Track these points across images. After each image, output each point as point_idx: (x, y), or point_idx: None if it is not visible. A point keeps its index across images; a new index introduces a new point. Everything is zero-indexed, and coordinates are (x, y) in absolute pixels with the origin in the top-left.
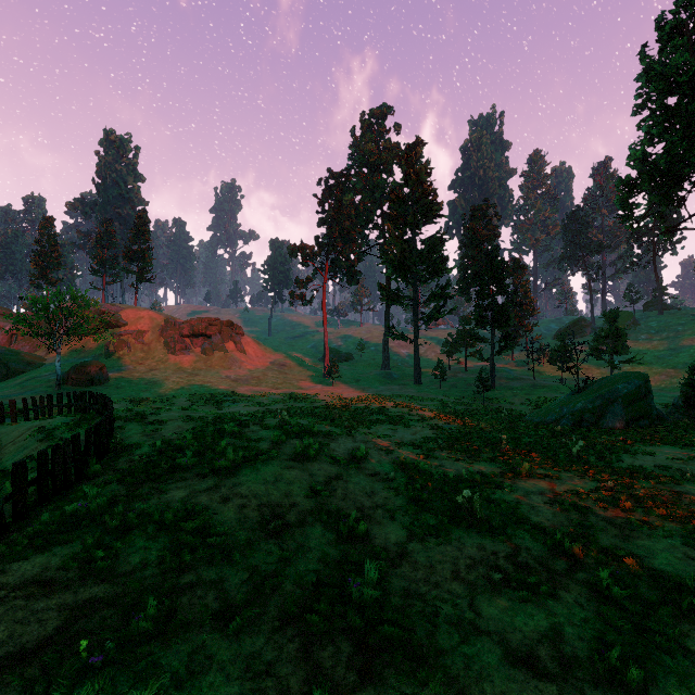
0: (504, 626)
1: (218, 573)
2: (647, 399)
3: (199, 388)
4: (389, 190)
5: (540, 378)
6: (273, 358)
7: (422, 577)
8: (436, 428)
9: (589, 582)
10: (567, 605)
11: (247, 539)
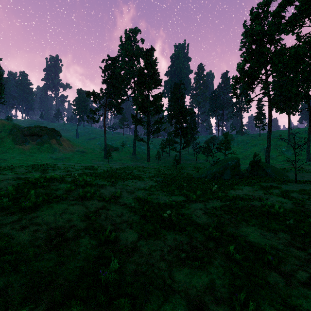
0: (187, 285)
1: (5, 282)
2: (239, 167)
3: (33, 163)
4: (137, 70)
5: (198, 159)
6: (77, 148)
7: (145, 261)
8: (155, 181)
9: (224, 253)
10: (216, 267)
11: (34, 253)
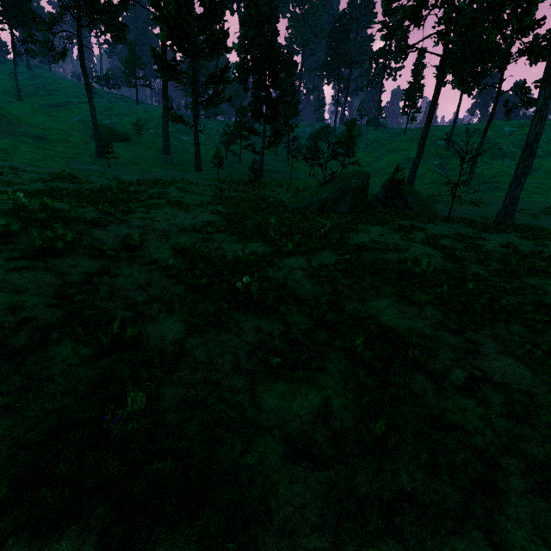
0: (284, 415)
1: None
2: (366, 191)
3: None
4: None
5: (295, 172)
6: (24, 128)
7: (202, 378)
8: (214, 212)
9: (345, 349)
10: (332, 375)
11: None
